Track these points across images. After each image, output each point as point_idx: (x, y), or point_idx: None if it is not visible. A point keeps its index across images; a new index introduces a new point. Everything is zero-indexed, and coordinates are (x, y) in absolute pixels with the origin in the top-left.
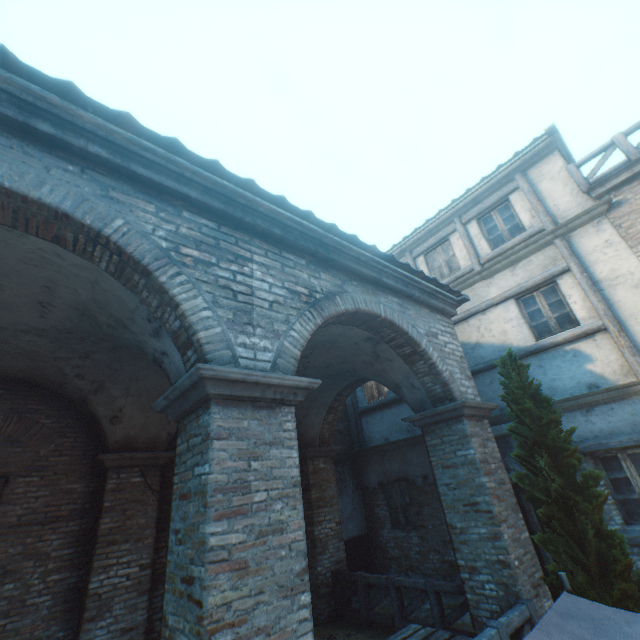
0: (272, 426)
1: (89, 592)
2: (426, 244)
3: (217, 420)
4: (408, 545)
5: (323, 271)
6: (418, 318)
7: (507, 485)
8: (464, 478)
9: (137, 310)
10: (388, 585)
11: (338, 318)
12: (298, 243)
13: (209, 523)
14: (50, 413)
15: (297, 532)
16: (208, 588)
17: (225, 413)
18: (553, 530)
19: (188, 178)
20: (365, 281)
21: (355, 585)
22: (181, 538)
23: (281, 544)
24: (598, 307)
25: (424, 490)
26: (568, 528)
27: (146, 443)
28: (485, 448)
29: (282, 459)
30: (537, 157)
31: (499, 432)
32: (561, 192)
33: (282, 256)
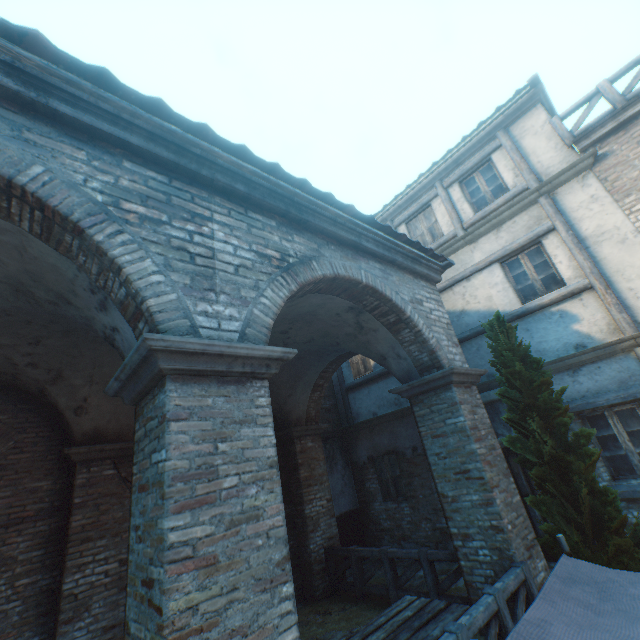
0: (242, 403)
1: (63, 594)
2: (407, 212)
3: (174, 399)
4: (400, 516)
5: (296, 234)
6: (402, 285)
7: (498, 450)
8: (454, 446)
9: (77, 280)
10: (381, 557)
11: (316, 286)
12: (266, 202)
13: (167, 517)
14: (5, 408)
15: (276, 518)
16: (168, 592)
17: (184, 390)
18: (546, 492)
19: (126, 121)
20: (344, 245)
21: (348, 560)
22: (141, 535)
23: (257, 533)
24: (584, 265)
25: (414, 461)
26: (561, 489)
27: (118, 433)
28: (475, 415)
29: (255, 439)
30: (520, 111)
31: (487, 399)
32: (545, 148)
33: (248, 216)
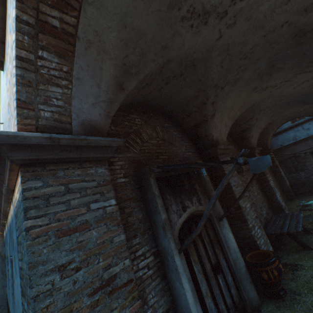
0: None
1: (271, 186)
2: None
3: None
4: (299, 177)
5: None
6: None
7: None
8: None
9: None
10: None
11: None
12: None
13: None
14: (229, 138)
15: None
16: None
17: None
18: None
19: None
20: None
21: (303, 185)
22: None
23: None
24: None
25: (305, 157)
26: None
27: (254, 145)
28: None
29: None
30: None
31: None
32: None
33: None
